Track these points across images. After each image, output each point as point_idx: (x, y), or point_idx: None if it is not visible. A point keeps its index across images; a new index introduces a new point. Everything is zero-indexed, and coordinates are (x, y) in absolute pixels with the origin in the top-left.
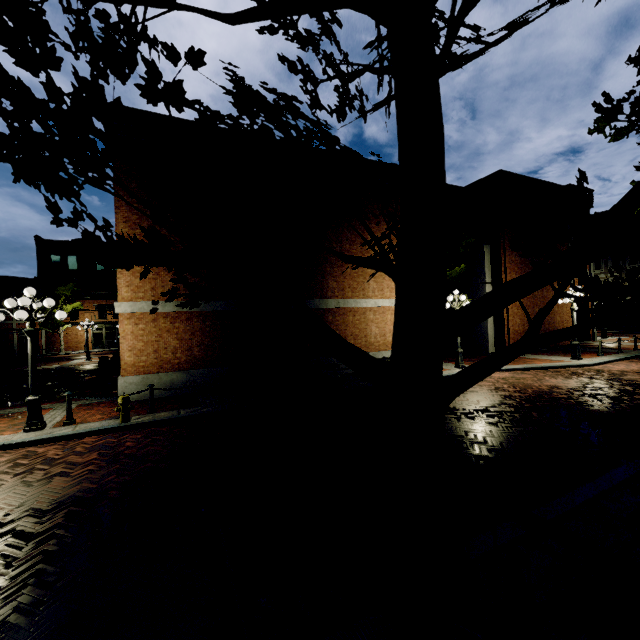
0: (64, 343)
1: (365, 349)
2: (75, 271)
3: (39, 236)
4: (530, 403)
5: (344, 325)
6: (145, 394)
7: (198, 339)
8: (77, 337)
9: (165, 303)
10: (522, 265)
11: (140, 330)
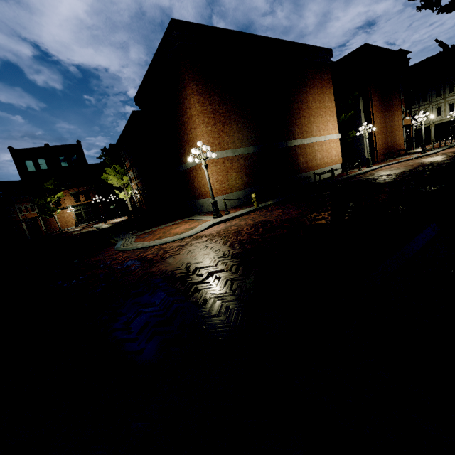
0: (57, 224)
1: (316, 168)
2: (47, 170)
3: (11, 147)
4: (436, 163)
5: (305, 155)
6: (228, 205)
7: (244, 171)
8: (65, 218)
9: (227, 151)
10: (380, 107)
11: (218, 169)
